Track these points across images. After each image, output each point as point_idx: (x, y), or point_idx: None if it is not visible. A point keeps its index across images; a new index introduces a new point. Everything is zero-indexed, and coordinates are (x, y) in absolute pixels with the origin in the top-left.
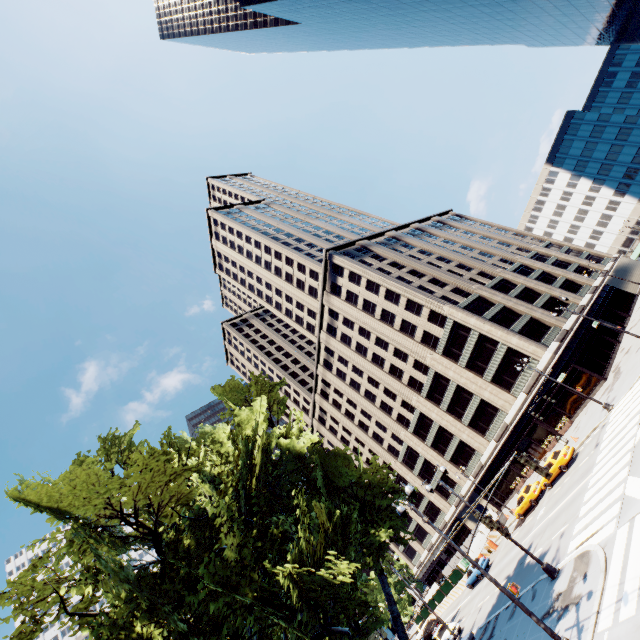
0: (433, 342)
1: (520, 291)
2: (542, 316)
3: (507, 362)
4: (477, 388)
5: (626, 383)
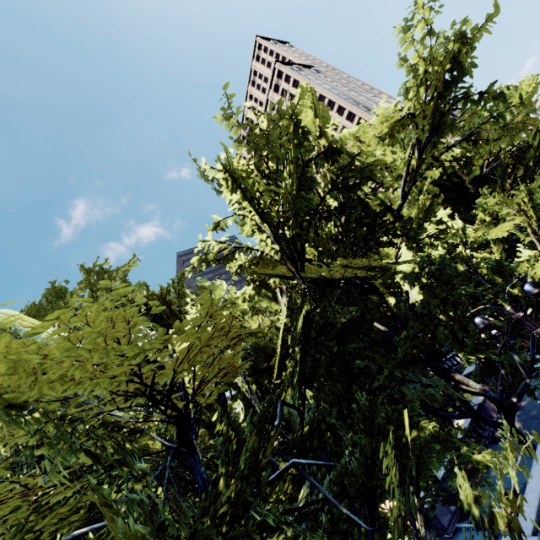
0: None
1: None
2: None
3: None
4: None
5: None
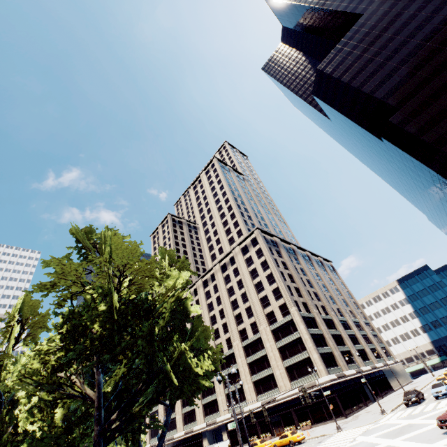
0: (272, 320)
1: (336, 333)
2: (338, 356)
3: (302, 364)
4: (275, 365)
5: (357, 424)
